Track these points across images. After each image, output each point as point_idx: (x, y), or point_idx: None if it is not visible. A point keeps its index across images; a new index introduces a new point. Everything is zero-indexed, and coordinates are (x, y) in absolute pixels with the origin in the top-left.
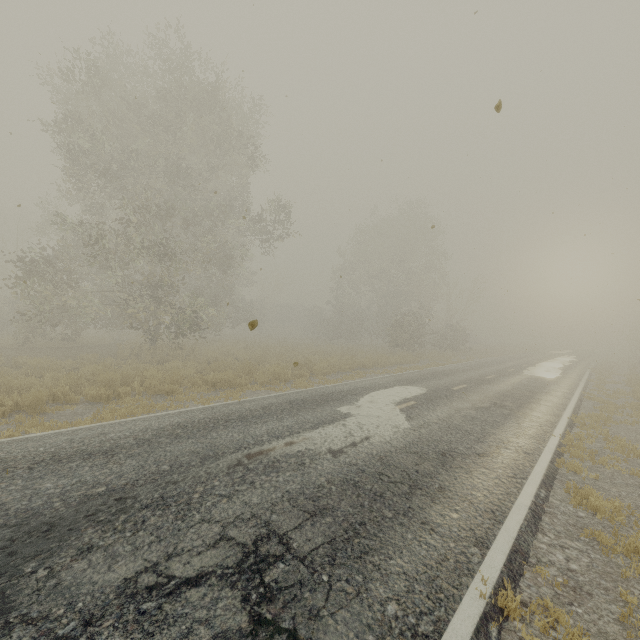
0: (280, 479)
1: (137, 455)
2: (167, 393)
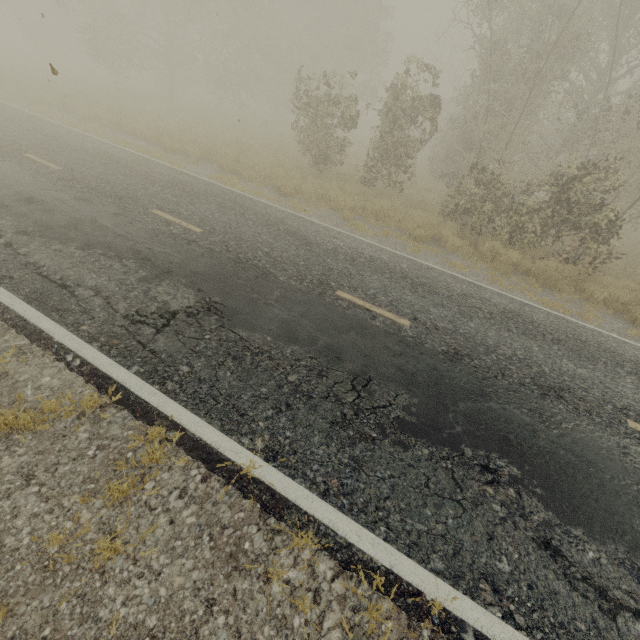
0: None
1: None
2: None
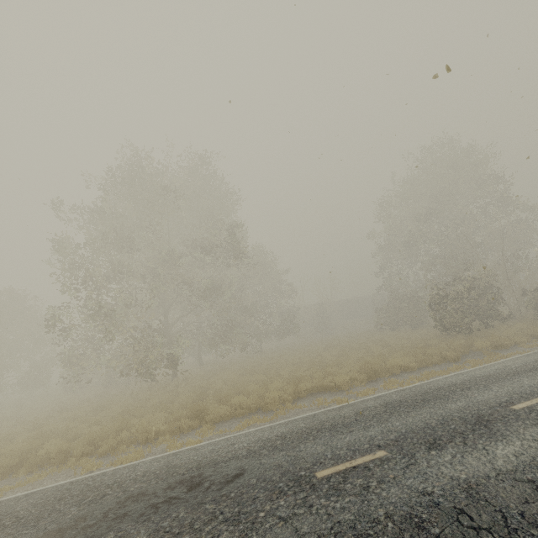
0: None
1: None
2: None
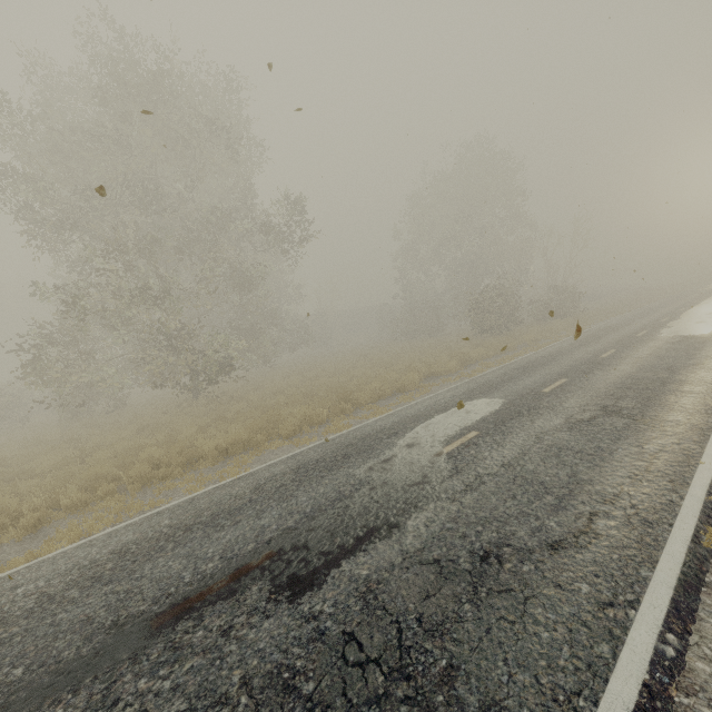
0: (166, 685)
1: (6, 642)
2: (162, 478)
